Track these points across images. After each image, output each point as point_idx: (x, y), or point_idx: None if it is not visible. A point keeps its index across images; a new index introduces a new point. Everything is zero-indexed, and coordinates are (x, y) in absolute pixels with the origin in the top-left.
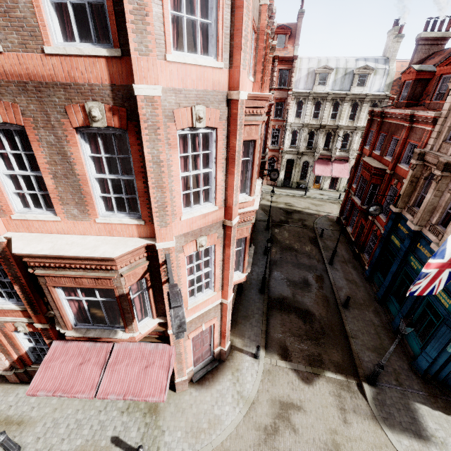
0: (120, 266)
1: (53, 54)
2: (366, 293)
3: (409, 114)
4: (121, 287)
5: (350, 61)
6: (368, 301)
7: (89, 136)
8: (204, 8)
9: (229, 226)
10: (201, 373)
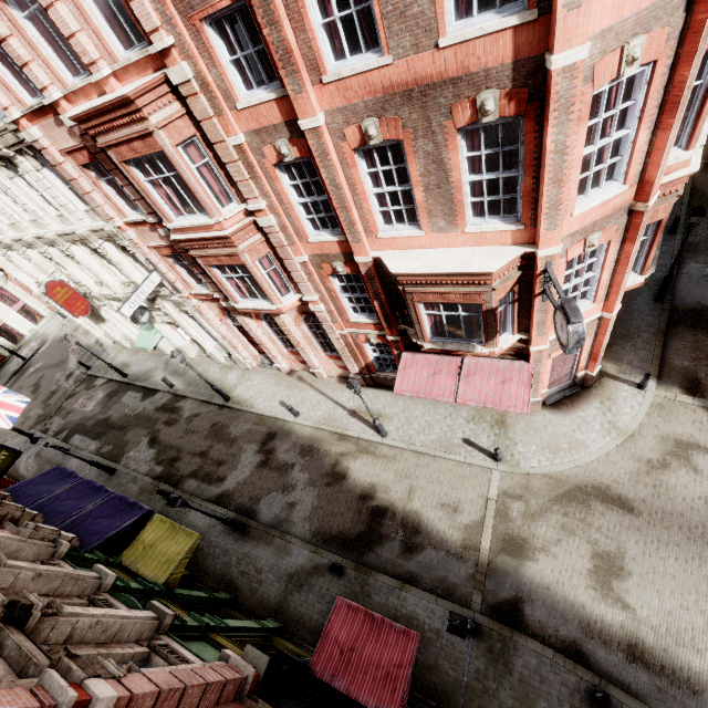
0: (495, 280)
1: (446, 46)
2: None
3: None
4: (490, 302)
5: None
6: None
7: (466, 131)
8: None
9: (640, 211)
10: (557, 397)
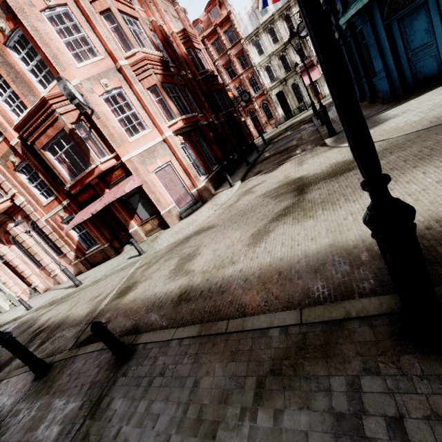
0: (55, 106)
1: None
2: None
3: None
4: (66, 124)
5: None
6: None
7: (15, 50)
8: None
9: (120, 68)
10: (187, 211)
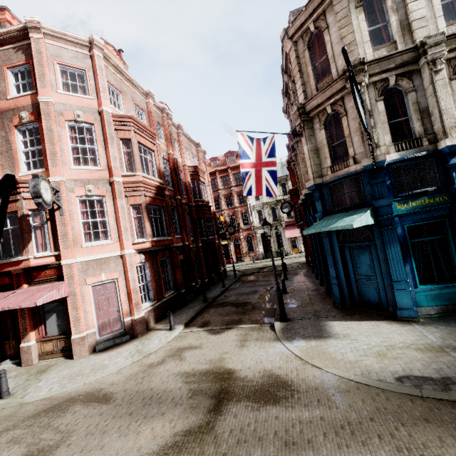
0: (23, 189)
1: (10, 99)
2: (312, 284)
3: (286, 146)
4: (22, 208)
5: (283, 158)
6: (311, 286)
7: (24, 133)
8: (83, 82)
9: (113, 182)
10: (107, 342)
